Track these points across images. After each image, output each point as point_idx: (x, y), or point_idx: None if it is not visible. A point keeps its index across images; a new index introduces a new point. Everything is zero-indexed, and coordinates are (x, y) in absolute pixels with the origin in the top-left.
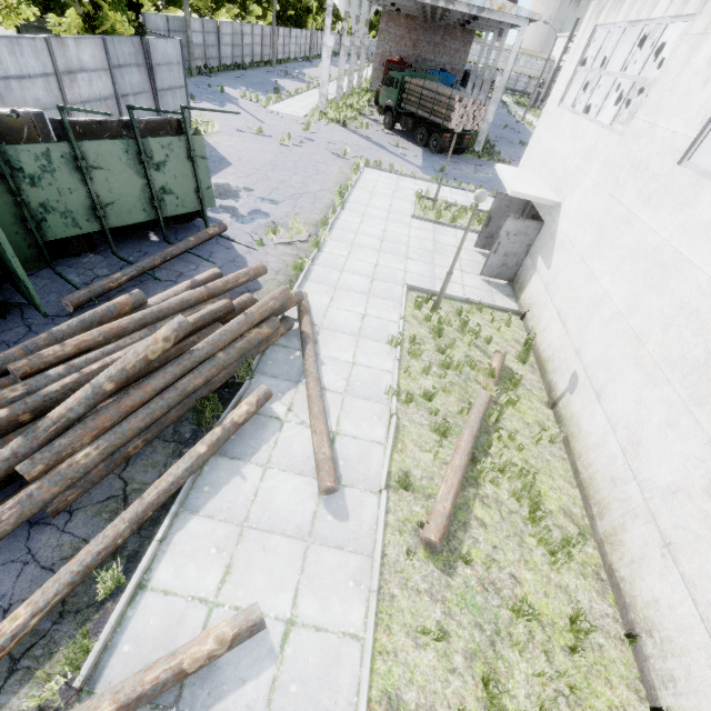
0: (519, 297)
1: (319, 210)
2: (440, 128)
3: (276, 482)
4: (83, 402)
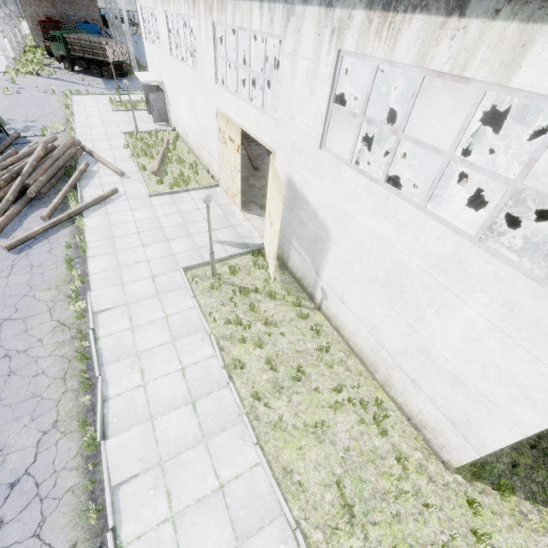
0: (172, 125)
1: (61, 119)
2: (105, 63)
3: (105, 179)
4: (31, 167)
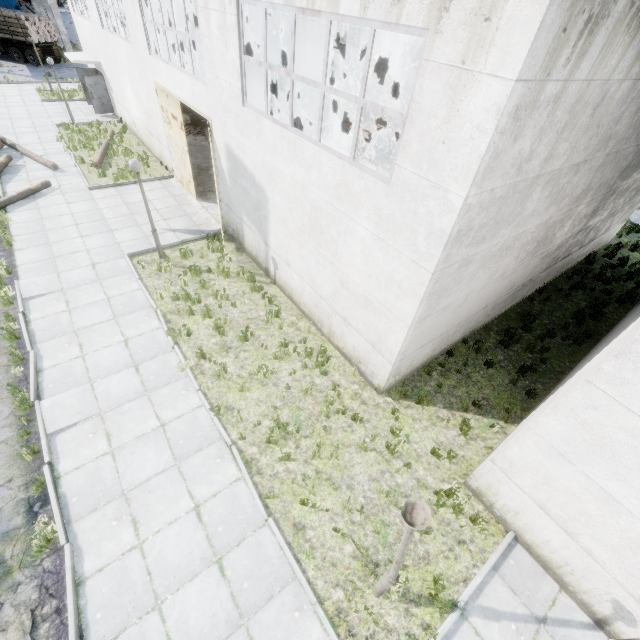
0: (118, 116)
1: None
2: (28, 45)
3: (34, 173)
4: None
